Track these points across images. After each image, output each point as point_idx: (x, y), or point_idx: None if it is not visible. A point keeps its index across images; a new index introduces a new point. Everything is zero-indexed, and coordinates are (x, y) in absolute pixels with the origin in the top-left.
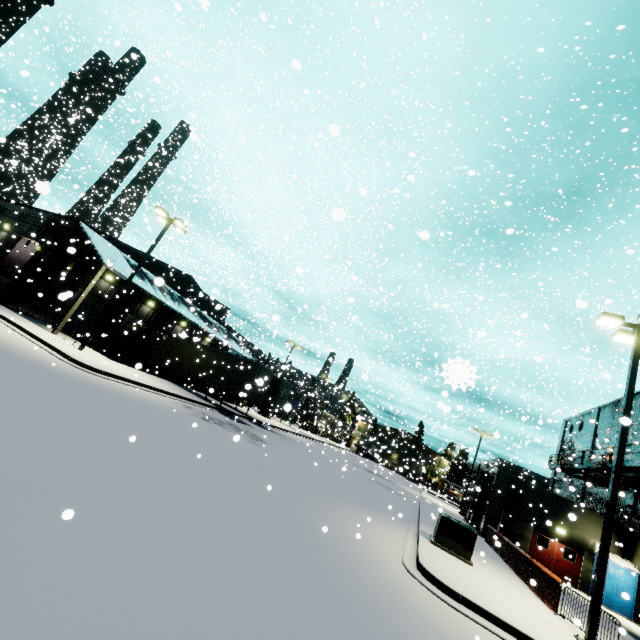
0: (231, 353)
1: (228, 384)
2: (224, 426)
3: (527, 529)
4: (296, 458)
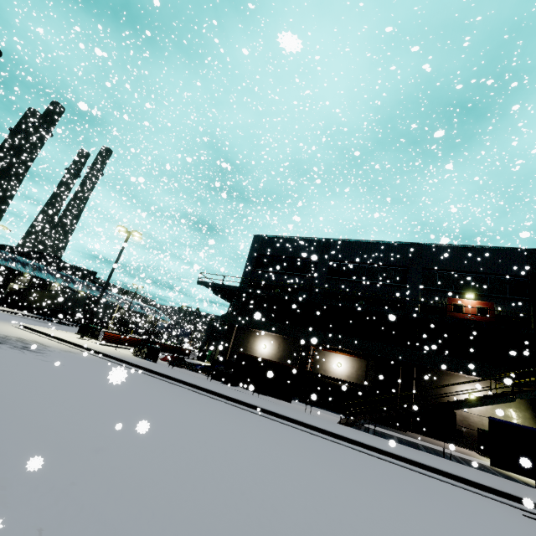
0: (58, 290)
1: (55, 306)
2: (28, 319)
3: (217, 349)
4: (73, 330)
